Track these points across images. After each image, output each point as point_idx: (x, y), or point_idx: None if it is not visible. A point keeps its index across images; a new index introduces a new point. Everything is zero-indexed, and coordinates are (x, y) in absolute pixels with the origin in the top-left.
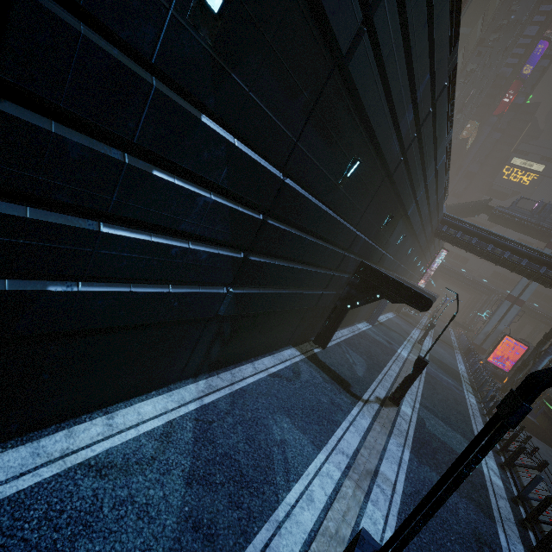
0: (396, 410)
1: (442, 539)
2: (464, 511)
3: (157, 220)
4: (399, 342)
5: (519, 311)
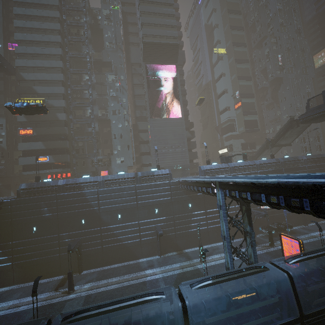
0: (65, 295)
1: (5, 321)
2: (22, 321)
3: None
4: (167, 264)
5: None
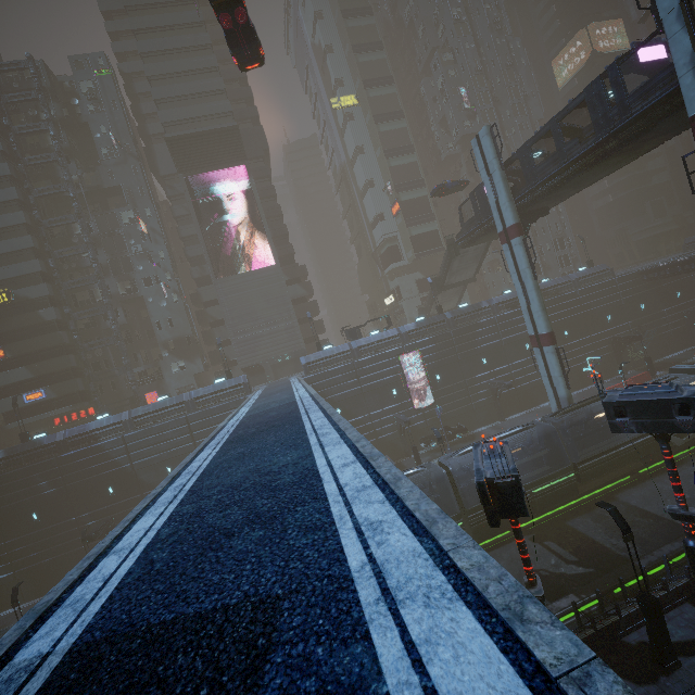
0: None
1: None
2: None
3: None
4: None
5: (557, 352)
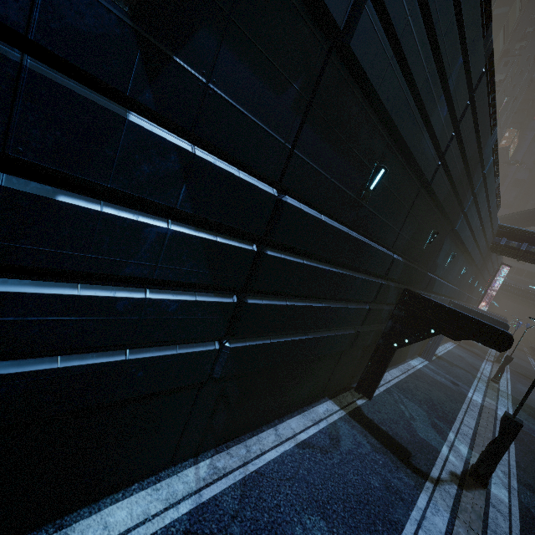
0: (484, 494)
1: None
2: None
3: (80, 265)
4: (468, 382)
5: None
